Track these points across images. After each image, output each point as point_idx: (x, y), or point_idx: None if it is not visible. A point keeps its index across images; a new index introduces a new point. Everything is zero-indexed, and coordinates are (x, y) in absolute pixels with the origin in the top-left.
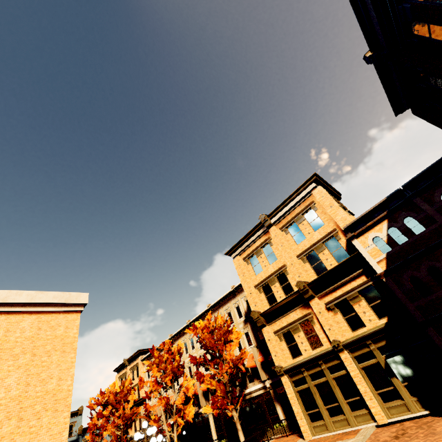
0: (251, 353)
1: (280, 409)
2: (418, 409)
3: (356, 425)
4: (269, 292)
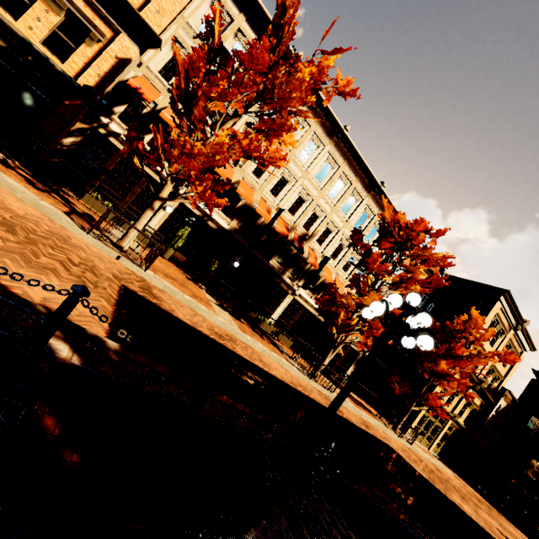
0: None
1: (352, 370)
2: (436, 454)
3: (421, 444)
4: None
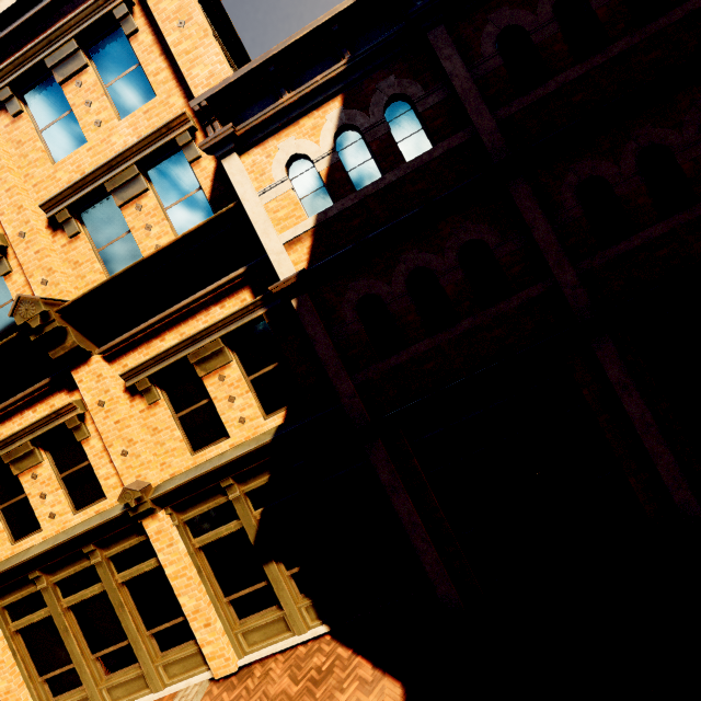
0: None
1: None
2: (310, 623)
3: (164, 686)
4: None
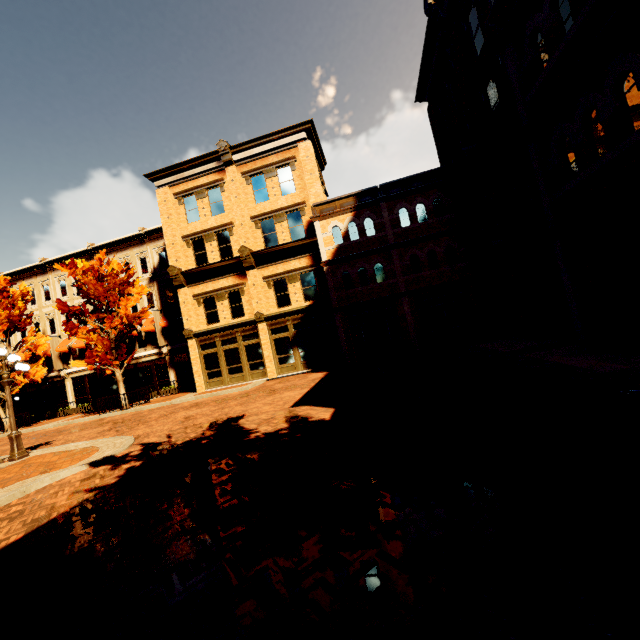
0: (151, 318)
1: (174, 374)
2: (303, 369)
3: (250, 380)
4: (201, 250)
